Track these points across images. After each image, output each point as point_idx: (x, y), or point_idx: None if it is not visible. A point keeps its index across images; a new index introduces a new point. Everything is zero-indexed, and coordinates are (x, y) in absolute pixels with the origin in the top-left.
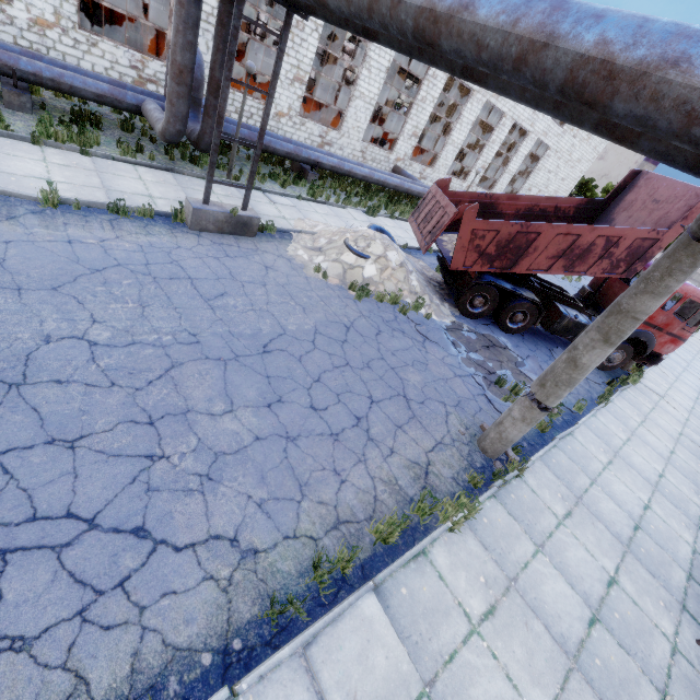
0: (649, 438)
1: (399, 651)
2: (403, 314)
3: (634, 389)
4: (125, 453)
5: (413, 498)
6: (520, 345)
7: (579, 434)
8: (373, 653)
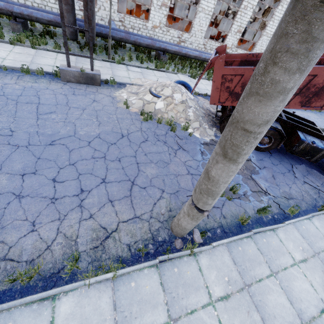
0: None
1: None
2: (173, 132)
3: None
4: None
5: (80, 253)
6: (264, 159)
7: (282, 231)
8: None
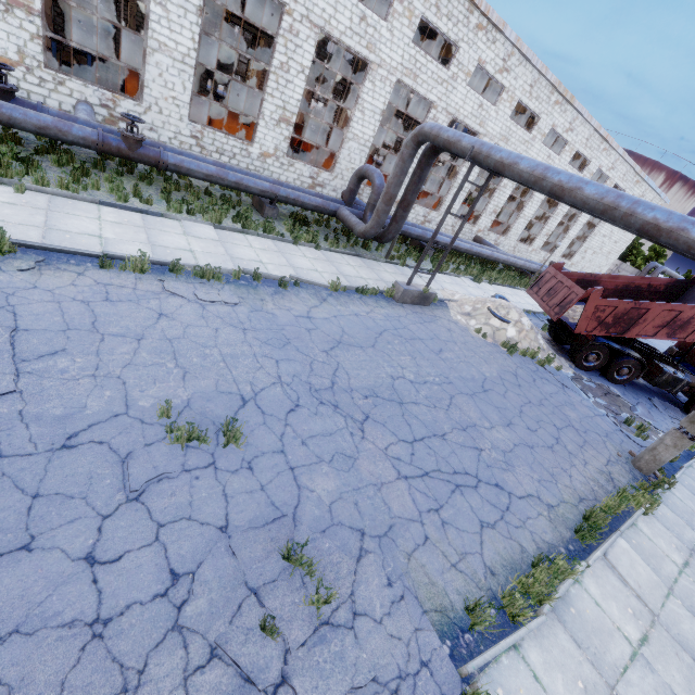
0: None
1: (648, 569)
2: (540, 366)
3: None
4: (466, 445)
5: (612, 492)
6: (625, 393)
7: None
8: (636, 566)
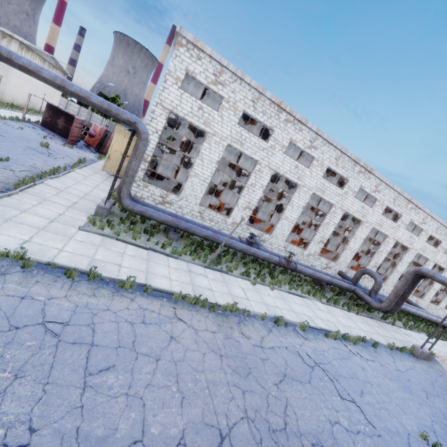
0: None
1: None
2: None
3: None
4: None
5: None
6: None
7: None
8: None
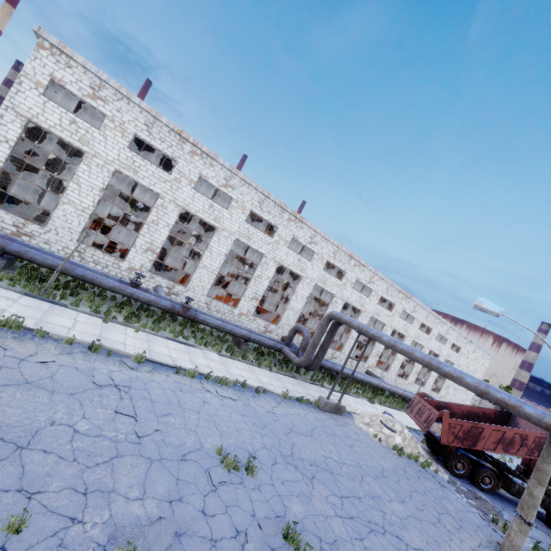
0: None
1: None
2: (422, 468)
3: None
4: (374, 507)
5: None
6: (493, 501)
7: None
8: None
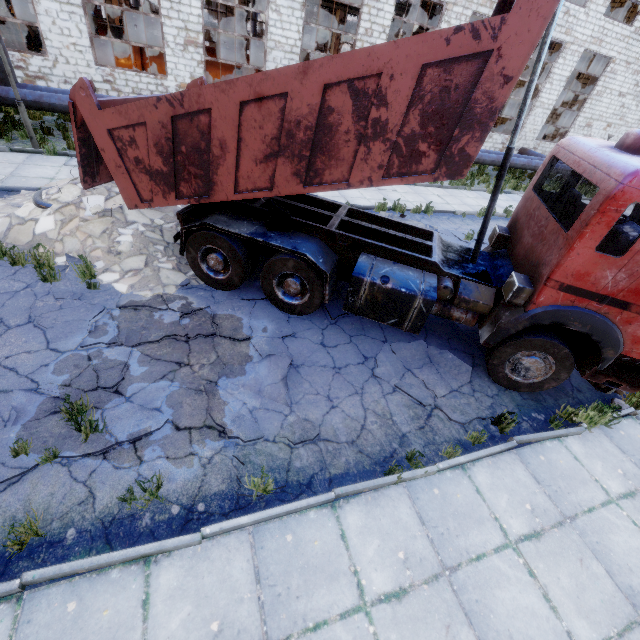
0: (505, 594)
1: None
2: (52, 283)
3: (597, 439)
4: None
5: None
6: (302, 334)
7: (181, 563)
8: None
